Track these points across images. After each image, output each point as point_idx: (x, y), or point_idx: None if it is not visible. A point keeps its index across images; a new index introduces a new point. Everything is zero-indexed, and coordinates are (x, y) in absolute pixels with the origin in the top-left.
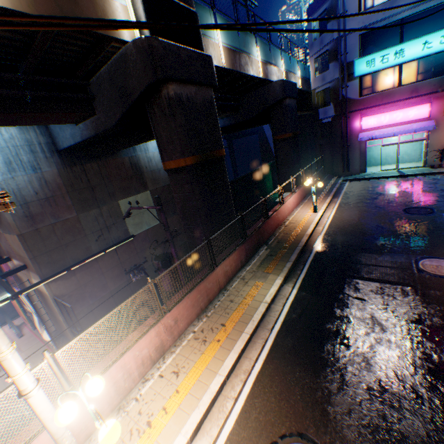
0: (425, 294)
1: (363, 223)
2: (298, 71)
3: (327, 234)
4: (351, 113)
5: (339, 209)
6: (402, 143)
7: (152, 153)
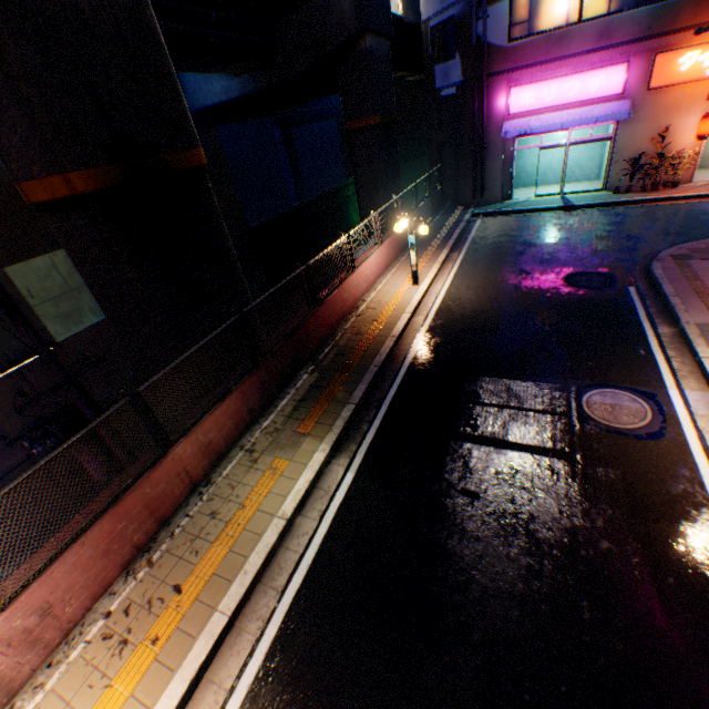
0: (590, 478)
1: (497, 308)
2: None
3: (431, 334)
4: (492, 78)
5: (459, 277)
6: (573, 145)
7: None
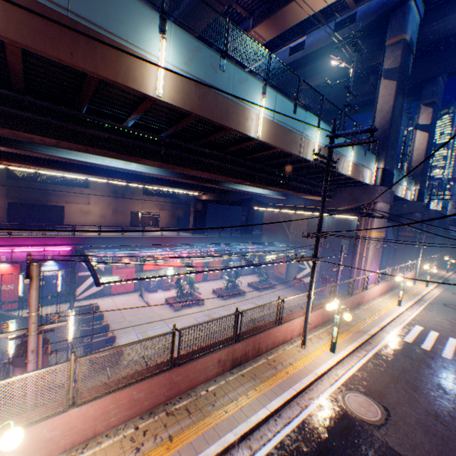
0: None
1: None
2: (439, 203)
3: (455, 279)
4: None
5: None
6: None
7: (354, 221)
